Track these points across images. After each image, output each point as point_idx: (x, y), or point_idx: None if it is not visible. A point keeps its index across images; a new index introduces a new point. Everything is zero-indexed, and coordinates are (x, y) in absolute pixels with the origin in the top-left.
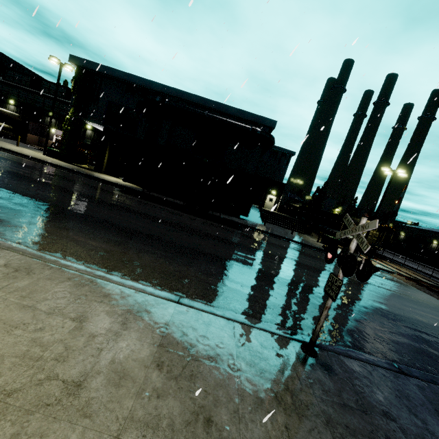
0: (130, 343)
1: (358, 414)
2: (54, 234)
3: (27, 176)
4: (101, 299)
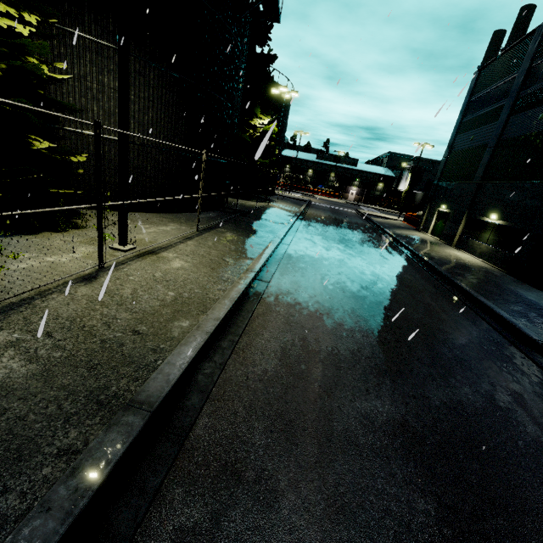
0: None
1: None
2: None
3: None
4: None
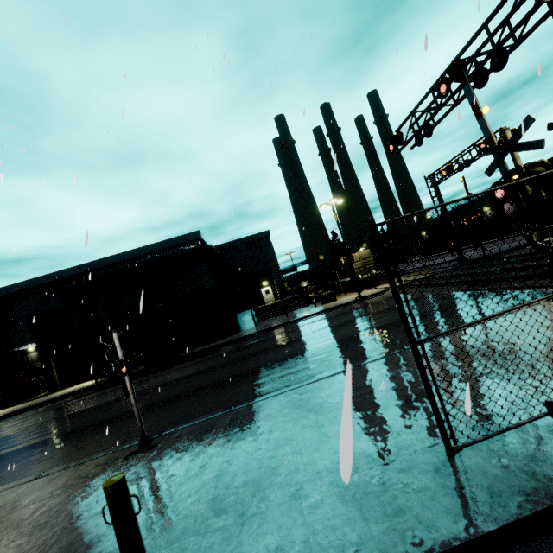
0: None
1: (139, 468)
2: None
3: None
4: None
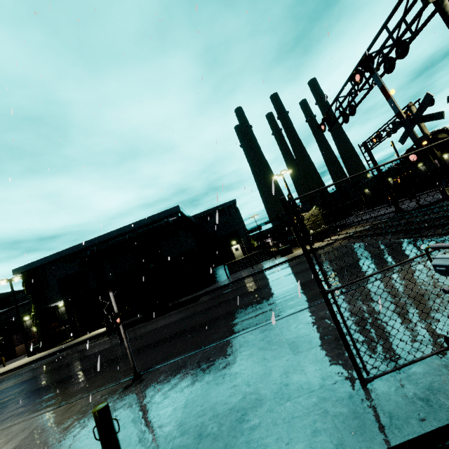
0: (4, 448)
1: (130, 398)
2: (0, 420)
3: (2, 389)
4: (2, 438)
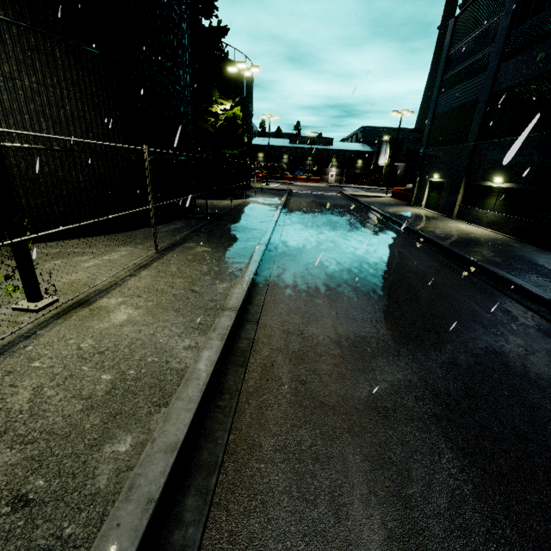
0: None
1: None
2: None
3: None
4: None
